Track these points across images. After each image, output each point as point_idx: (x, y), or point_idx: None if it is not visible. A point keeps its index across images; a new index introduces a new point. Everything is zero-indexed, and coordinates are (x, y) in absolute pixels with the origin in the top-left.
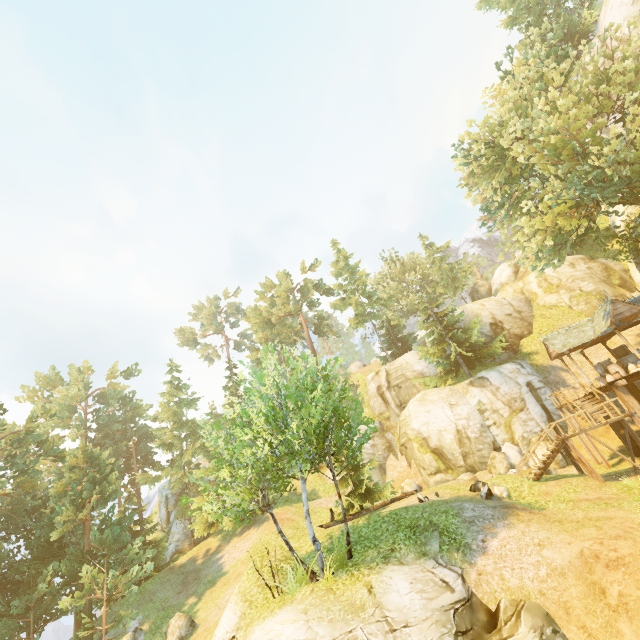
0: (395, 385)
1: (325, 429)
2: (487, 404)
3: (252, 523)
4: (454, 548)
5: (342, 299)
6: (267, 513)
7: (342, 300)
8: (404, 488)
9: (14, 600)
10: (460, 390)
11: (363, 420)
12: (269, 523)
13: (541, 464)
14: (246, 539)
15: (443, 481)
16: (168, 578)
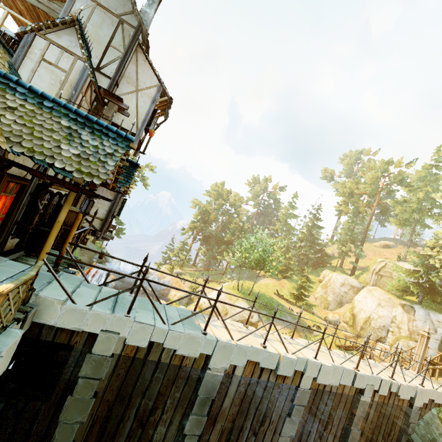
0: (380, 274)
1: (261, 262)
2: (397, 320)
3: (278, 278)
4: (266, 317)
5: (403, 201)
6: (282, 279)
7: (403, 202)
8: (328, 315)
9: (214, 248)
10: (395, 303)
11: (273, 268)
12: (277, 282)
13: (343, 344)
14: (270, 280)
15: (344, 328)
16: (249, 272)
